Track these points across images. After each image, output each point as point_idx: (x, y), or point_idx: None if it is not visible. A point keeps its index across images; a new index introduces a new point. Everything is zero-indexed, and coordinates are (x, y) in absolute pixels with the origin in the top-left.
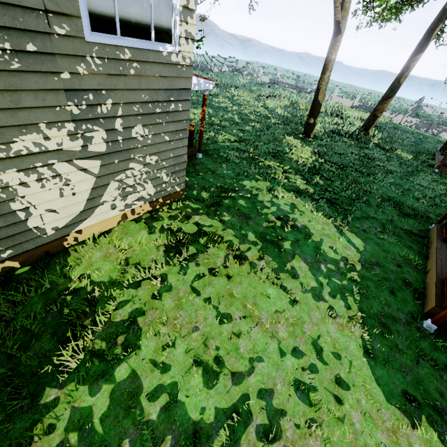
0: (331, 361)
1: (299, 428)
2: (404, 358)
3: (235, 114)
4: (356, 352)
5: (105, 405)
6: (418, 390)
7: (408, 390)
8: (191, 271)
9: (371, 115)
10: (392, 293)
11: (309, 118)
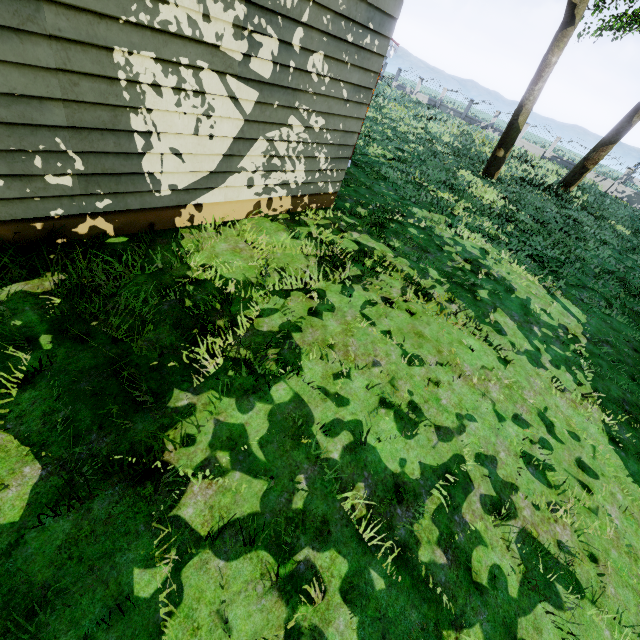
0: (567, 440)
1: (540, 510)
2: None
3: (386, 128)
4: (599, 437)
5: (264, 428)
6: None
7: None
8: (357, 294)
9: (579, 166)
10: (634, 380)
11: (497, 149)
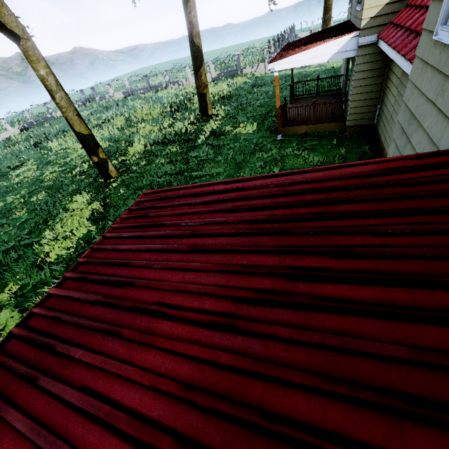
0: None
1: None
2: None
3: (23, 189)
4: None
5: None
6: None
7: None
8: None
9: (198, 96)
10: None
11: (89, 157)
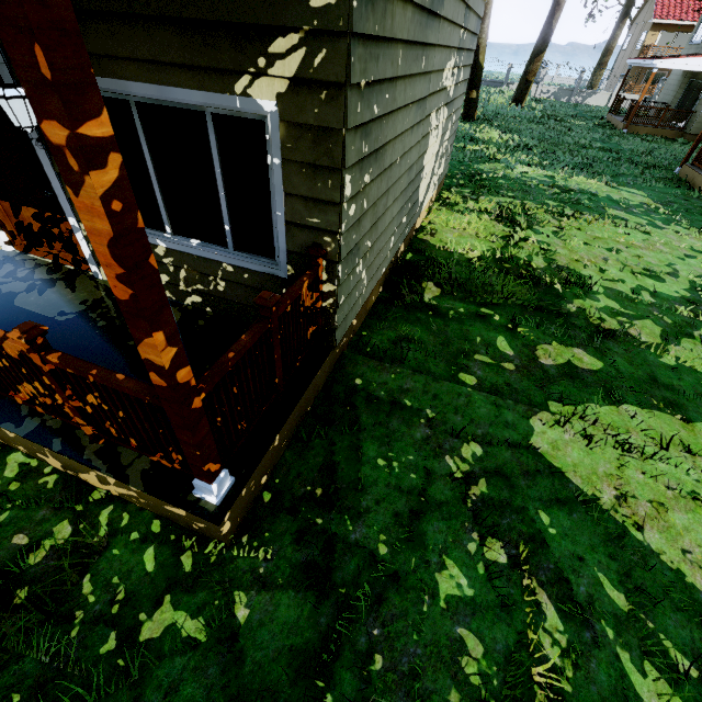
0: None
1: None
2: None
3: None
4: None
5: (614, 303)
6: None
7: None
8: (543, 231)
9: (523, 82)
10: None
11: (469, 92)
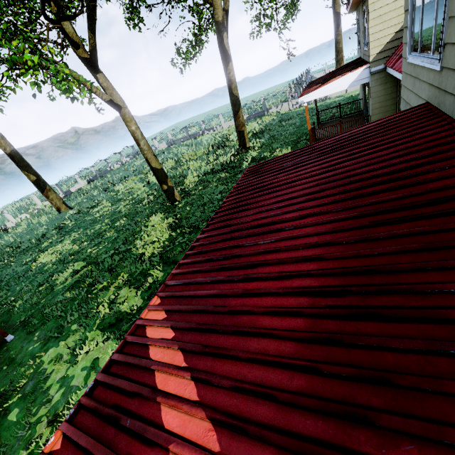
0: None
1: None
2: None
3: (106, 219)
4: None
5: None
6: None
7: None
8: None
9: (237, 133)
10: None
11: (161, 186)
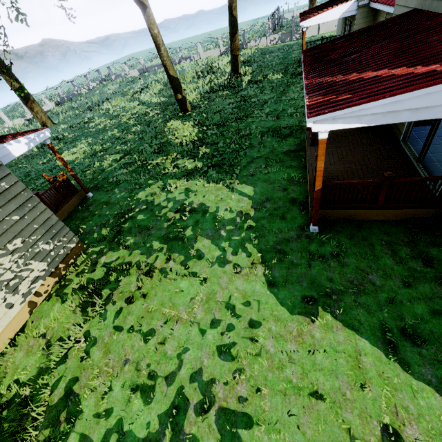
0: (243, 311)
1: (228, 384)
2: (299, 270)
3: (114, 129)
4: (262, 290)
5: None
6: (313, 288)
7: (305, 294)
8: (109, 313)
9: (232, 57)
10: (283, 218)
11: (175, 95)
